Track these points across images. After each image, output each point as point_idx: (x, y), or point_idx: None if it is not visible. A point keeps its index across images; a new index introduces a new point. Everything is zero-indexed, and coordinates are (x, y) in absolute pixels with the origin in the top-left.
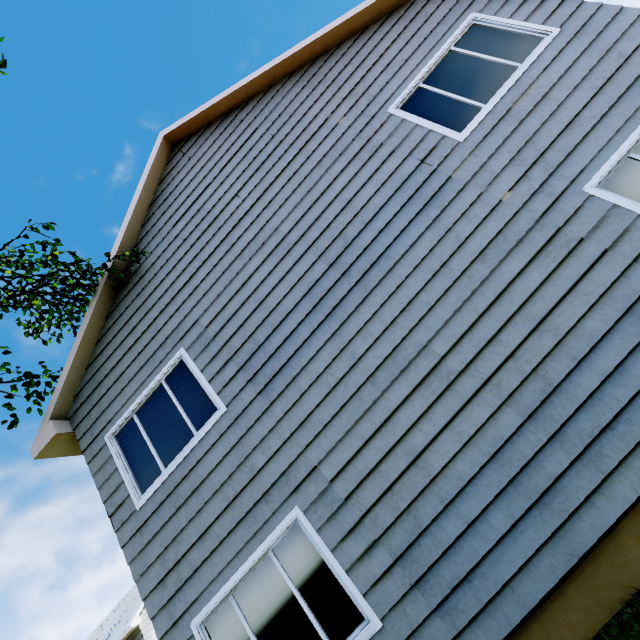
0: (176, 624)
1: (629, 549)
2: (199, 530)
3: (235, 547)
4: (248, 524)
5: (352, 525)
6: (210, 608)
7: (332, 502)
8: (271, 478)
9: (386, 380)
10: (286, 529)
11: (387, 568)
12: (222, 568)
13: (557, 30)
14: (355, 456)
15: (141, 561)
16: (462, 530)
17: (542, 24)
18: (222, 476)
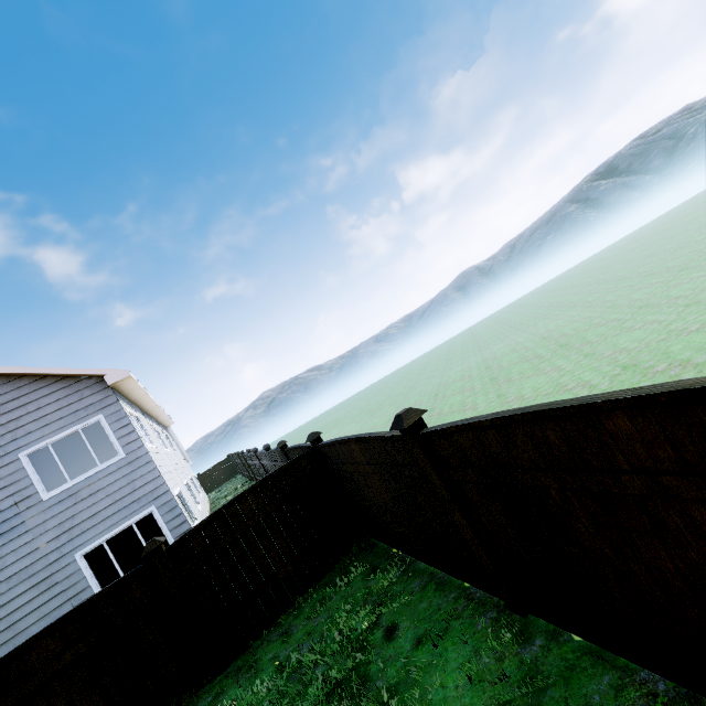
0: None
1: None
2: None
3: None
4: None
5: None
6: None
7: None
8: None
9: None
10: None
11: None
12: None
13: (124, 455)
14: None
15: None
16: None
17: (123, 446)
18: None
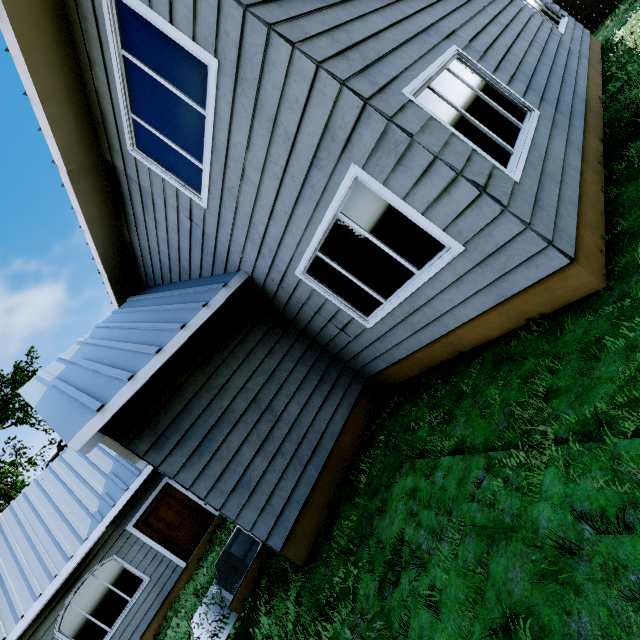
0: (383, 91)
1: (593, 103)
2: (370, 29)
3: (418, 52)
4: (420, 42)
5: (496, 65)
6: (418, 84)
7: (477, 51)
8: (424, 23)
9: (473, 11)
10: (453, 56)
11: (525, 90)
12: (413, 61)
13: None
14: (476, 37)
15: (295, 28)
16: (545, 82)
17: None
18: (375, 4)
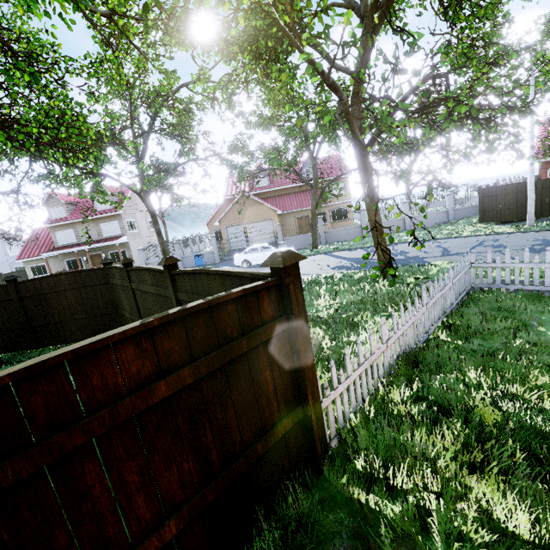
0: None
1: None
2: None
3: None
4: None
5: None
6: None
7: None
8: None
9: None
10: None
11: None
12: None
13: None
14: None
15: None
16: None
17: None
18: None
